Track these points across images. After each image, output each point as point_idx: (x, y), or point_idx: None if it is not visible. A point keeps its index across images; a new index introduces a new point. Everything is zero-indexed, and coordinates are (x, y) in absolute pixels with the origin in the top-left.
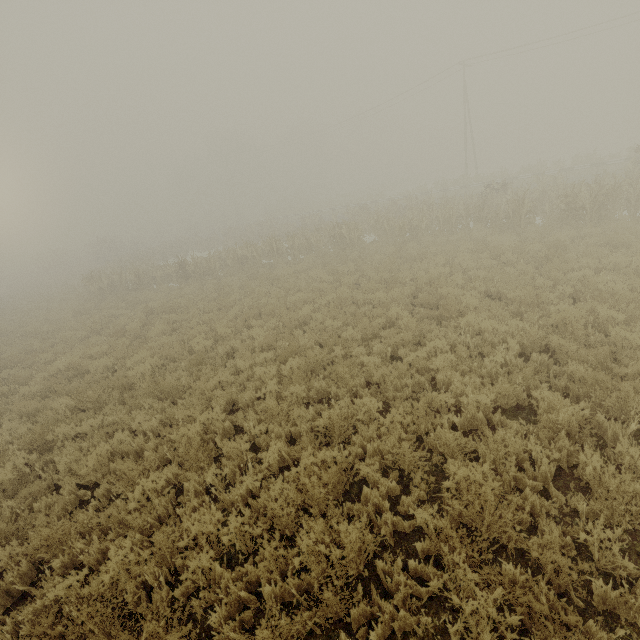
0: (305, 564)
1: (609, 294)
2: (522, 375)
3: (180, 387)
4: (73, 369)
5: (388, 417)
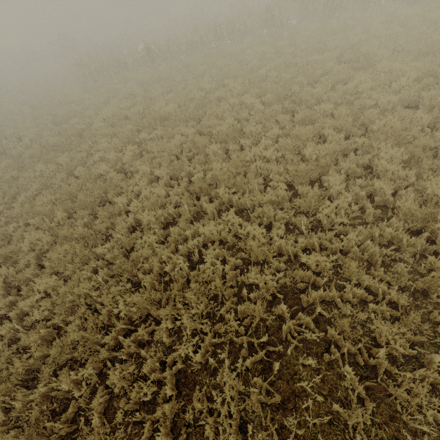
0: (308, 158)
1: None
2: (416, 88)
3: (198, 116)
4: (116, 116)
5: (338, 110)
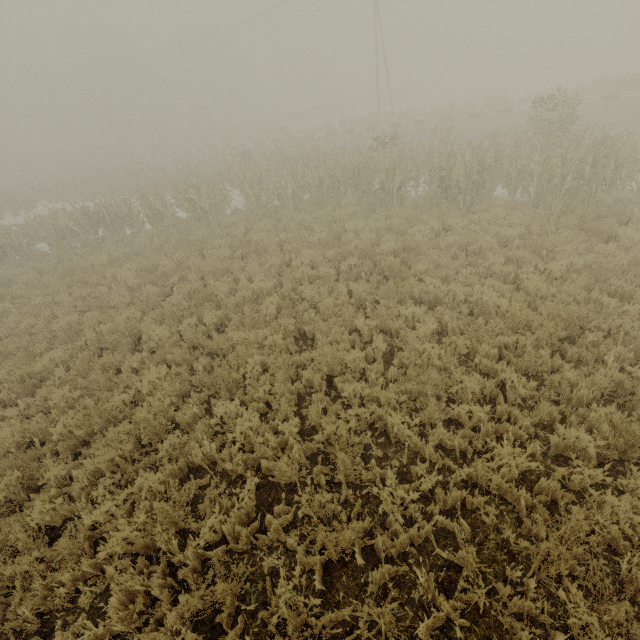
0: None
1: (425, 359)
2: (212, 594)
3: None
4: None
5: None
